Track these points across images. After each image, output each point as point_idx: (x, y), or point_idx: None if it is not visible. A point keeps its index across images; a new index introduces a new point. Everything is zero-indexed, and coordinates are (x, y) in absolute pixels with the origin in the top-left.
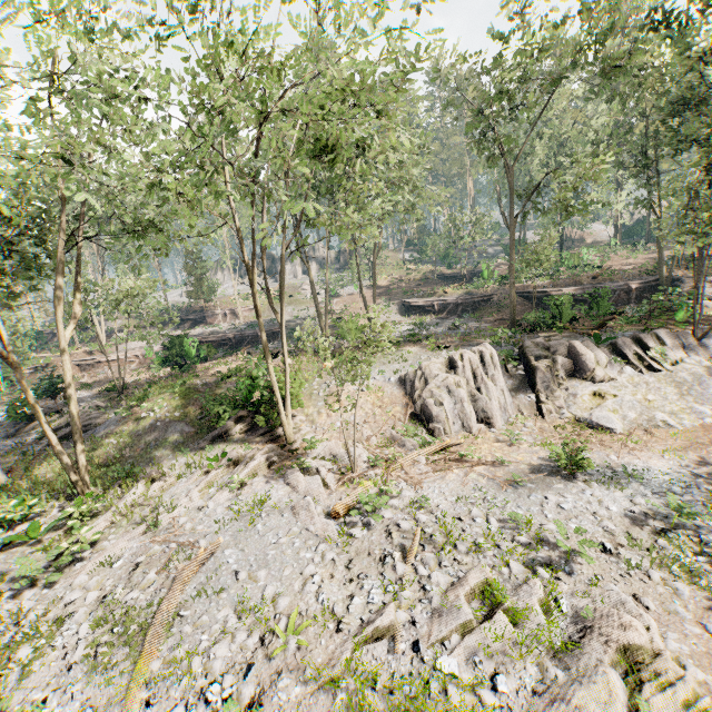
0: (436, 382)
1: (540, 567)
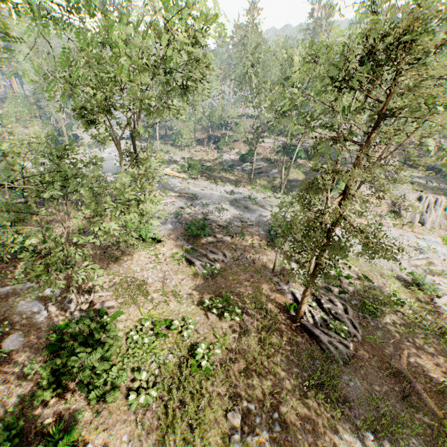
0: (408, 202)
1: (418, 251)
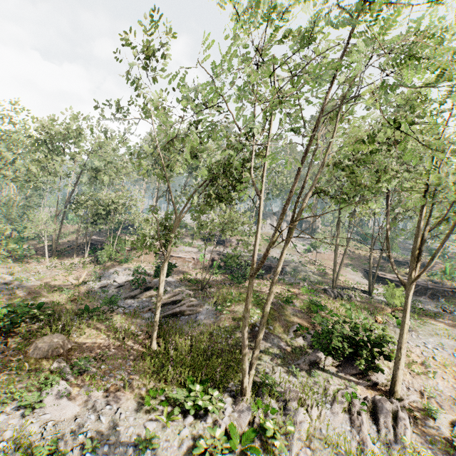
0: None
1: None
